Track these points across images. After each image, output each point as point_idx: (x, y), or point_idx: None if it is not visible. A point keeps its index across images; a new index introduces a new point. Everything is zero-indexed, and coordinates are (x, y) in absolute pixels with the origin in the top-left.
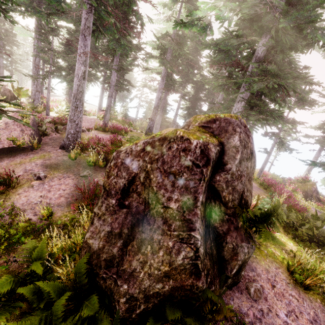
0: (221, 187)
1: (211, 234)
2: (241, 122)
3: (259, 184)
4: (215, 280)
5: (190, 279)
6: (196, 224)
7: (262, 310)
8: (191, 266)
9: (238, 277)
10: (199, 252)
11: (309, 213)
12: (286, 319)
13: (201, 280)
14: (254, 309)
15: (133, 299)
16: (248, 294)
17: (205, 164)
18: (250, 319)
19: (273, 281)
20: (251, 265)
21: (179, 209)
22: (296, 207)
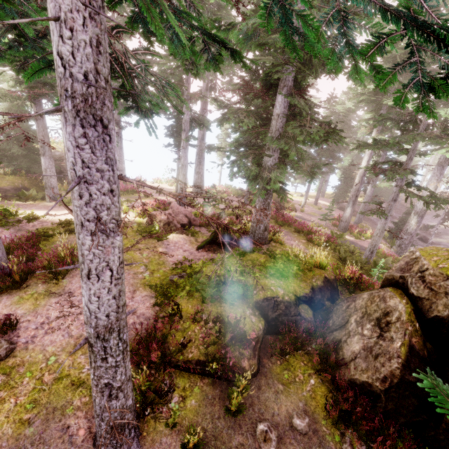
0: None
1: None
2: None
3: (278, 224)
4: None
5: None
6: None
7: None
8: None
9: None
10: None
11: (338, 240)
12: None
13: None
14: None
15: None
16: None
17: None
18: None
19: None
20: None
21: None
22: (329, 239)
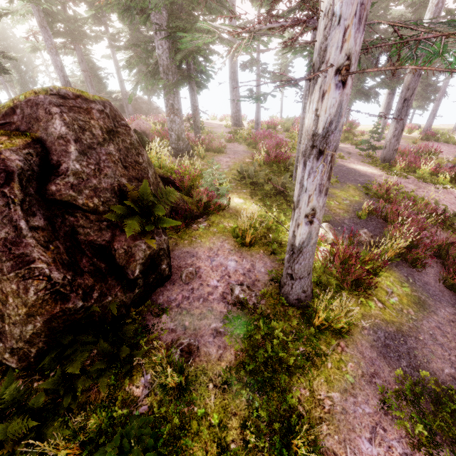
0: (68, 196)
1: (88, 251)
2: (62, 95)
3: (247, 145)
4: (112, 290)
5: (57, 306)
6: (34, 254)
7: (193, 288)
8: (52, 295)
9: (160, 272)
10: (54, 279)
11: (290, 159)
12: (217, 284)
13: (72, 301)
14: (184, 291)
15: (17, 350)
16: (181, 282)
17: (7, 183)
18: (178, 302)
19: (215, 256)
20: (193, 252)
21: (1, 249)
22: (279, 159)
